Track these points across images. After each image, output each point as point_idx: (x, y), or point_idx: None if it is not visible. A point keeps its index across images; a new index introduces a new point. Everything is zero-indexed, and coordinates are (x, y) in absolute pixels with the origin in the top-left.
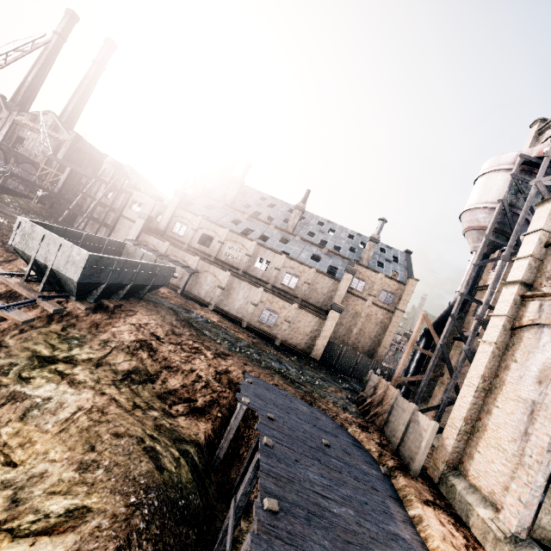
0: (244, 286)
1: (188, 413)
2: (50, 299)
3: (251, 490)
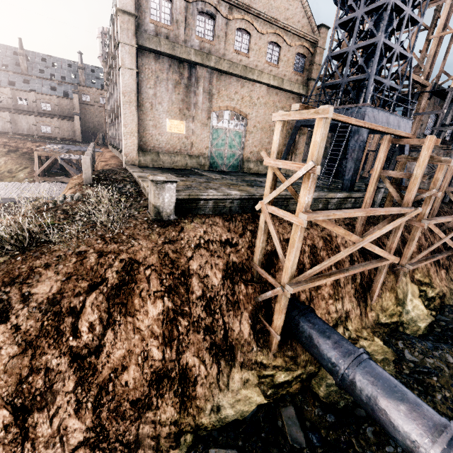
0: (22, 117)
1: None
2: None
3: None
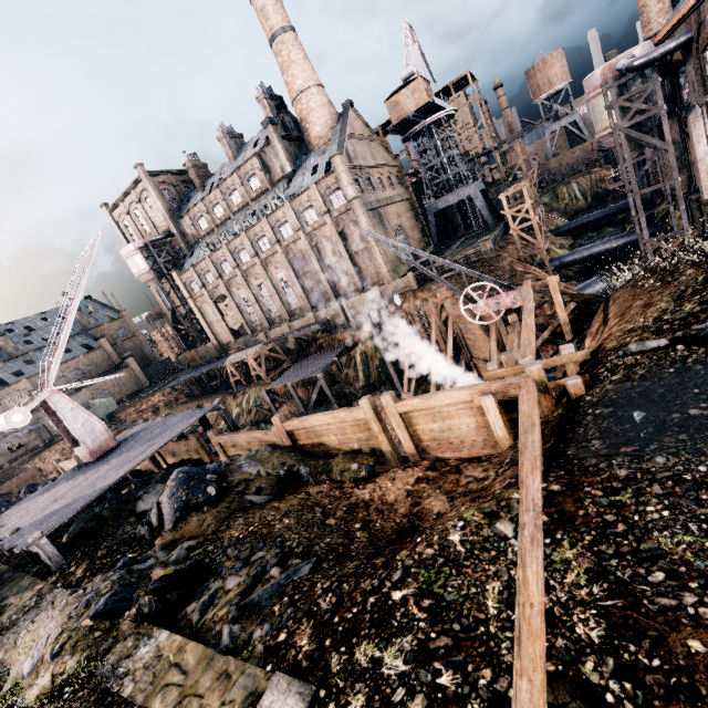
0: (73, 399)
1: (177, 401)
2: (116, 423)
3: (208, 381)
